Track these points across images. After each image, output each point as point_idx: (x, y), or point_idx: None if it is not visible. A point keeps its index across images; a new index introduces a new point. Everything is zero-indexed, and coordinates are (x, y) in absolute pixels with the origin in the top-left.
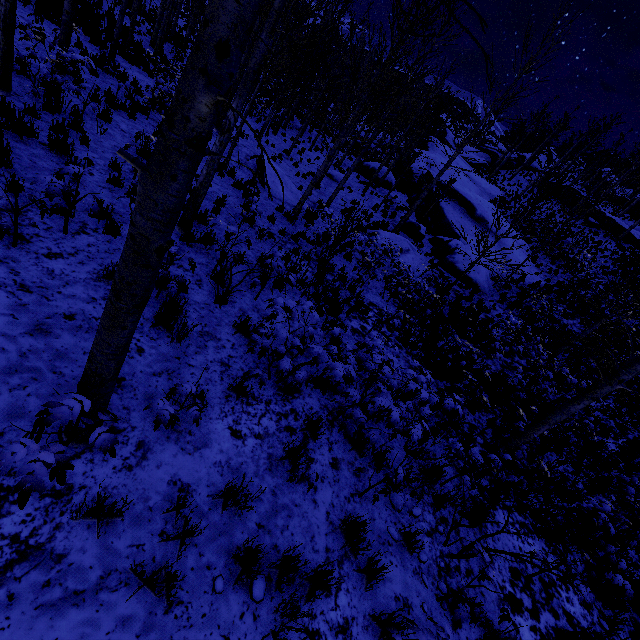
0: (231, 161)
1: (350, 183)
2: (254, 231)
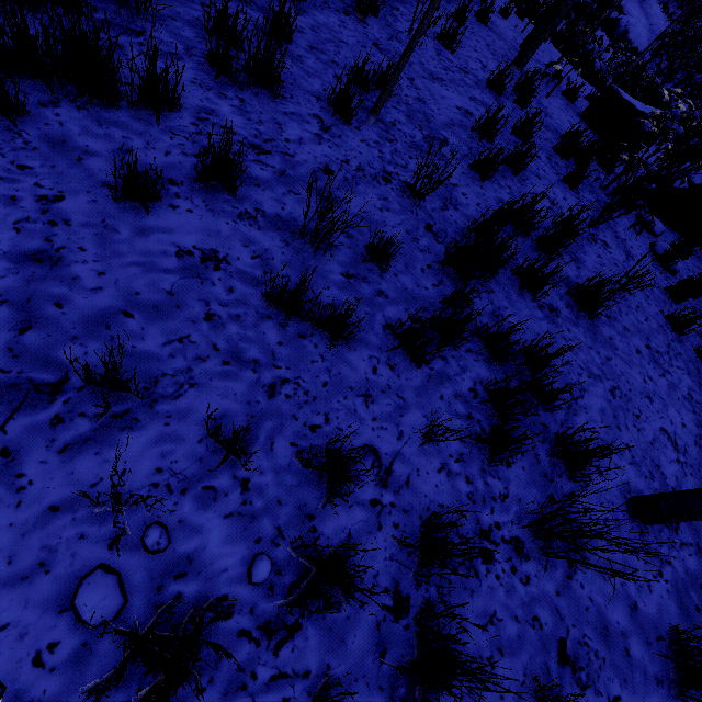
0: None
1: None
2: None
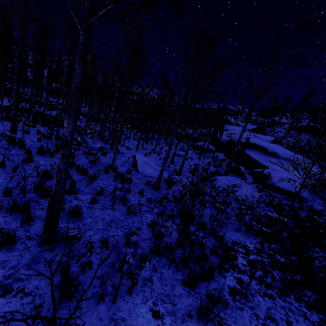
0: (117, 163)
1: (190, 155)
2: (126, 207)
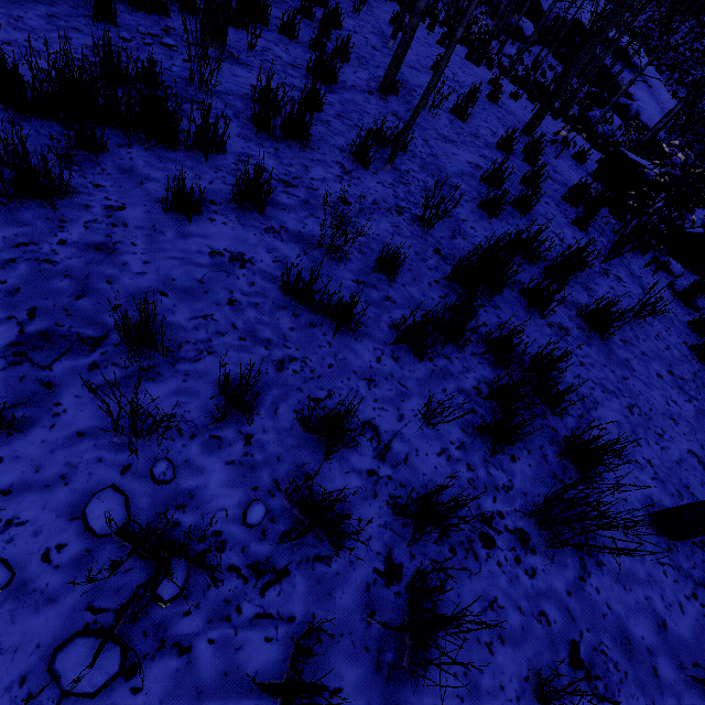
0: None
1: None
2: None
